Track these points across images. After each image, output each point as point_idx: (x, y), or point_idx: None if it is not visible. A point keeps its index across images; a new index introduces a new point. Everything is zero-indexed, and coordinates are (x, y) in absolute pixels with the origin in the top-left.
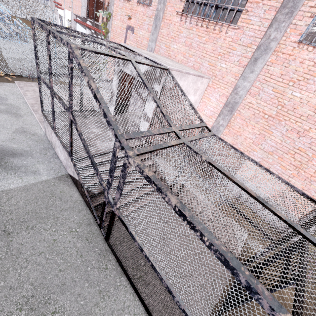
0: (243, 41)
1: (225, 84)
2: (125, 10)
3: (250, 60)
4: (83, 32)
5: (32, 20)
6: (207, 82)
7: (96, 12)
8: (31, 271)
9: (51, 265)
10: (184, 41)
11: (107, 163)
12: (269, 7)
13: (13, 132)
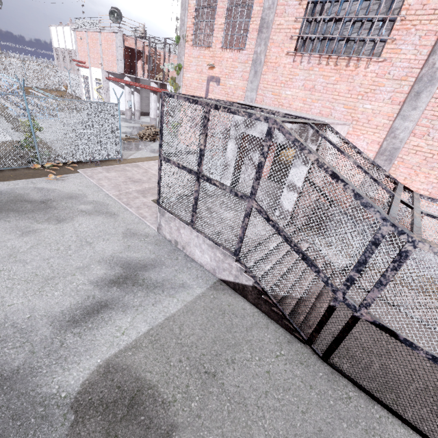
0: (394, 74)
1: (374, 128)
2: (203, 58)
3: (409, 95)
4: (118, 91)
5: (168, 96)
6: (347, 129)
7: (132, 64)
8: (273, 420)
9: (289, 408)
10: (302, 85)
11: (347, 255)
12: (425, 32)
13: (122, 238)
